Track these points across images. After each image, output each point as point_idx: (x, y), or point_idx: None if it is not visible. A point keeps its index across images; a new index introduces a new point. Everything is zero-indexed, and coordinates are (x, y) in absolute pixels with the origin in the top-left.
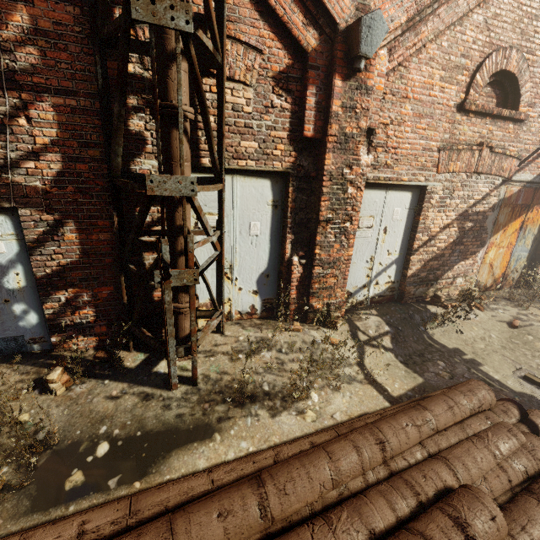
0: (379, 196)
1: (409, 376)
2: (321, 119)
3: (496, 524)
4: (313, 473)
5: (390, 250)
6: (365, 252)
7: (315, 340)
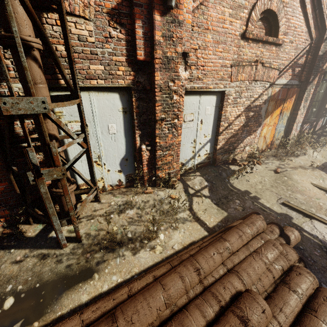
0: (195, 99)
1: (219, 212)
2: (149, 46)
3: (265, 314)
4: (152, 303)
5: (205, 134)
6: (190, 137)
7: (162, 197)
